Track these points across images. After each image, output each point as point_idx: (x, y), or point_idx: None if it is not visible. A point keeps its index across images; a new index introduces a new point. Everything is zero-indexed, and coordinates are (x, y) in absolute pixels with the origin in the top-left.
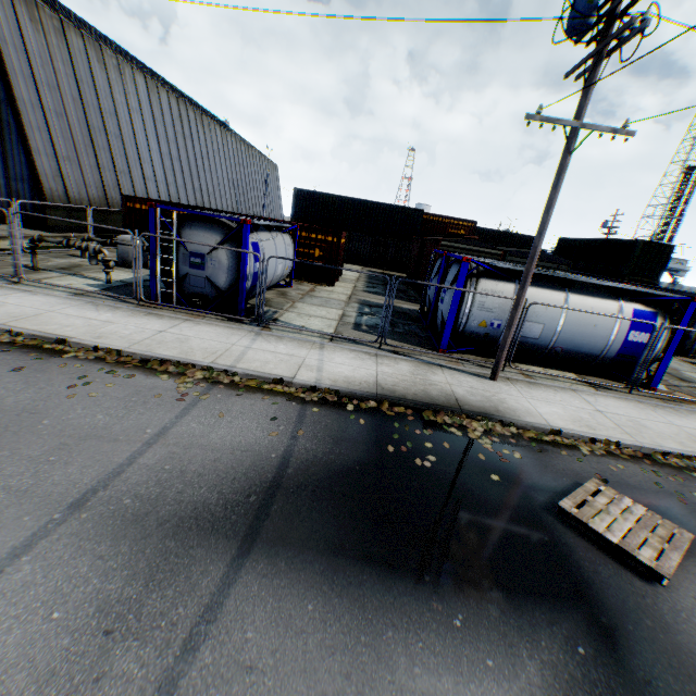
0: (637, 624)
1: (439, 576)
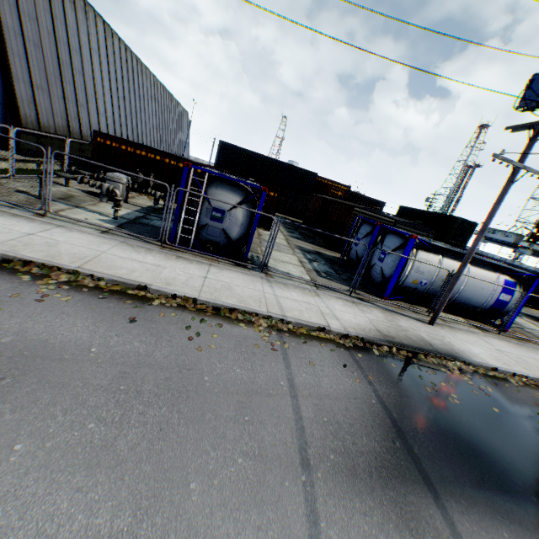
0: None
1: (537, 496)
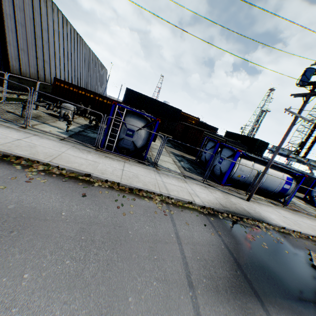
0: None
1: (314, 302)
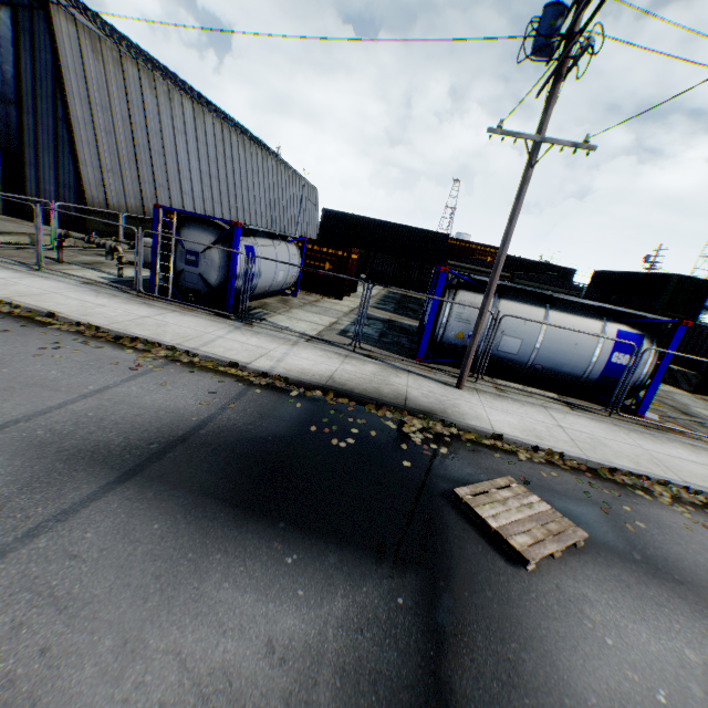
0: (476, 593)
1: (295, 526)
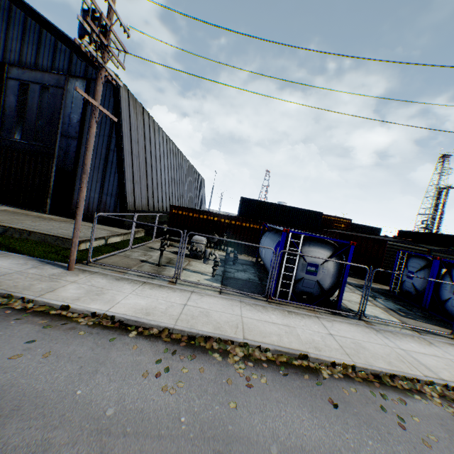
0: None
1: None
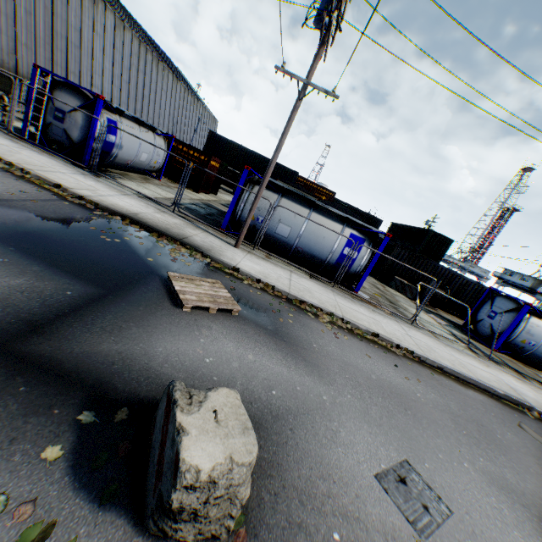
0: (132, 306)
1: (23, 252)
